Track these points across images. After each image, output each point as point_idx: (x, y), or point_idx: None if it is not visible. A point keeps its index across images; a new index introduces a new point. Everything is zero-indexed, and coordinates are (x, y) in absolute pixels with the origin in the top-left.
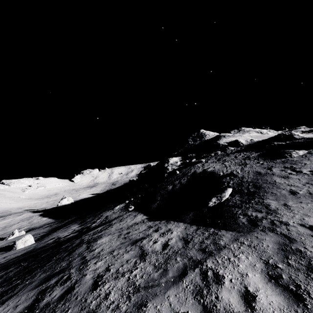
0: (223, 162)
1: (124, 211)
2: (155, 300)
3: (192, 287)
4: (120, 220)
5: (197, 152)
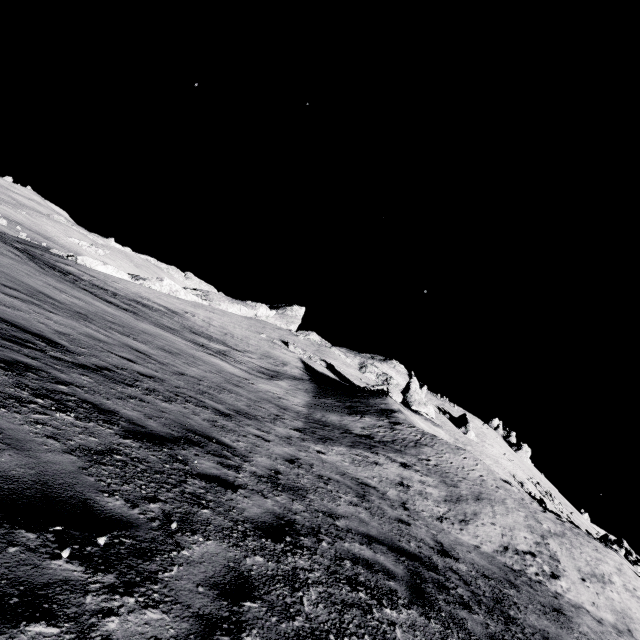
0: None
1: None
2: None
3: None
4: None
5: None
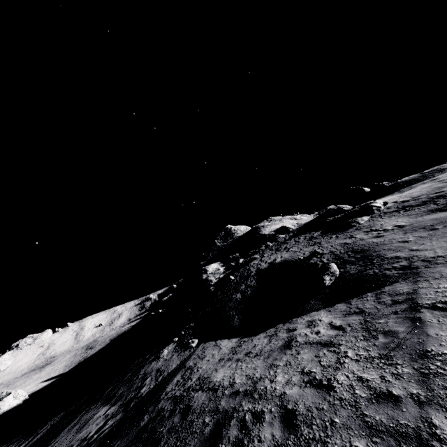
0: (287, 250)
1: (184, 350)
2: (429, 343)
3: (445, 318)
4: (198, 358)
5: (240, 251)
